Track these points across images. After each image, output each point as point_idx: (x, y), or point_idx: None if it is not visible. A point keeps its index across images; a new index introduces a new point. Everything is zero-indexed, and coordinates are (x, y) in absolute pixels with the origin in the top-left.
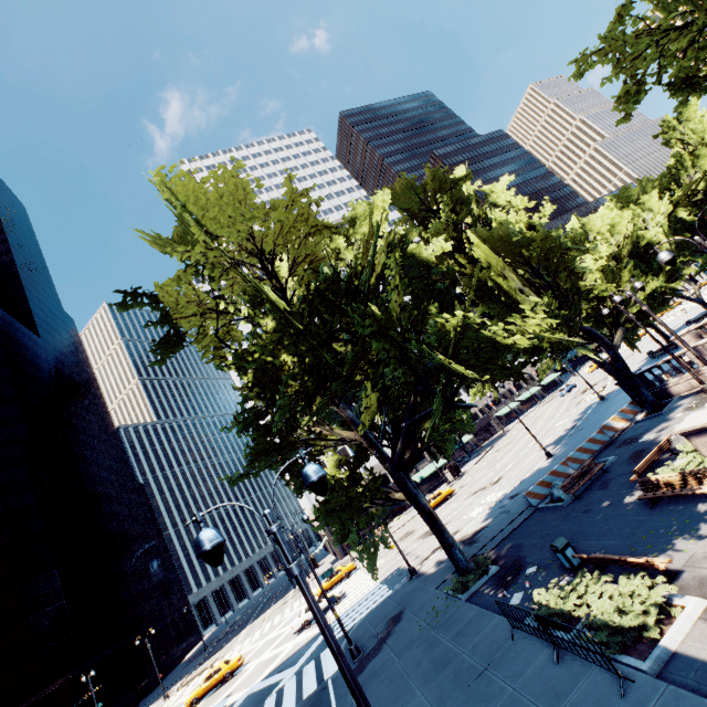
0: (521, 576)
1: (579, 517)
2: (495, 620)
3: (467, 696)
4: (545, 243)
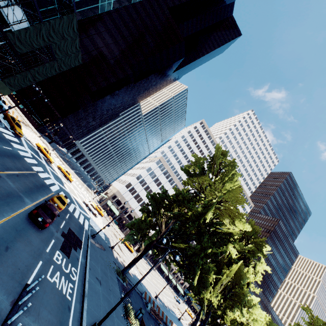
0: (127, 296)
1: (146, 316)
2: (118, 290)
3: (106, 287)
4: (242, 294)
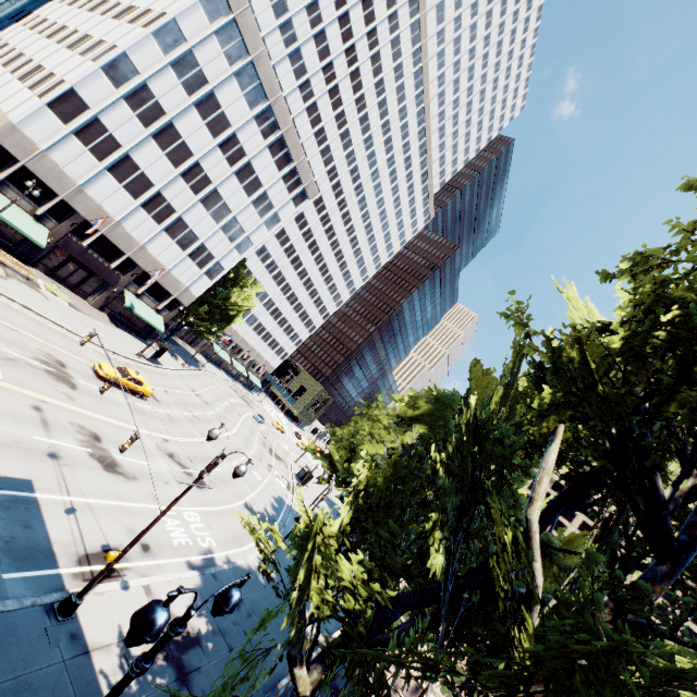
0: None
1: None
2: None
3: None
4: None
